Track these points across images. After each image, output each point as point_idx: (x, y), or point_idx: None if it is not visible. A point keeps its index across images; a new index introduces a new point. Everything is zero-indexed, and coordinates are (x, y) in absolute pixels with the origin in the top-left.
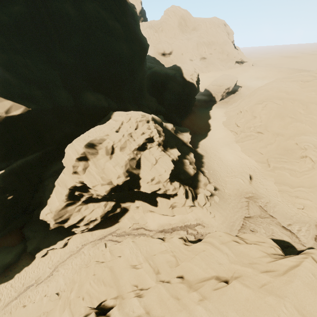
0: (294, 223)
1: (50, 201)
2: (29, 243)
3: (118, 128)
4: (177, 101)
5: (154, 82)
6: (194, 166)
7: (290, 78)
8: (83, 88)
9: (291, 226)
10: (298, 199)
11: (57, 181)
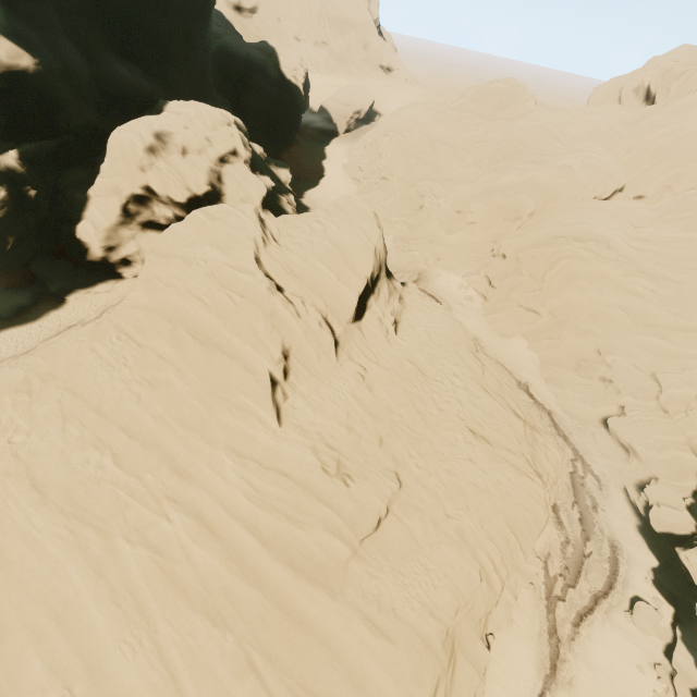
0: (400, 272)
1: (88, 215)
2: (51, 283)
3: (185, 123)
4: (269, 114)
5: (225, 69)
6: (295, 209)
7: (427, 104)
8: (101, 46)
9: (396, 274)
10: (410, 252)
11: (92, 190)
